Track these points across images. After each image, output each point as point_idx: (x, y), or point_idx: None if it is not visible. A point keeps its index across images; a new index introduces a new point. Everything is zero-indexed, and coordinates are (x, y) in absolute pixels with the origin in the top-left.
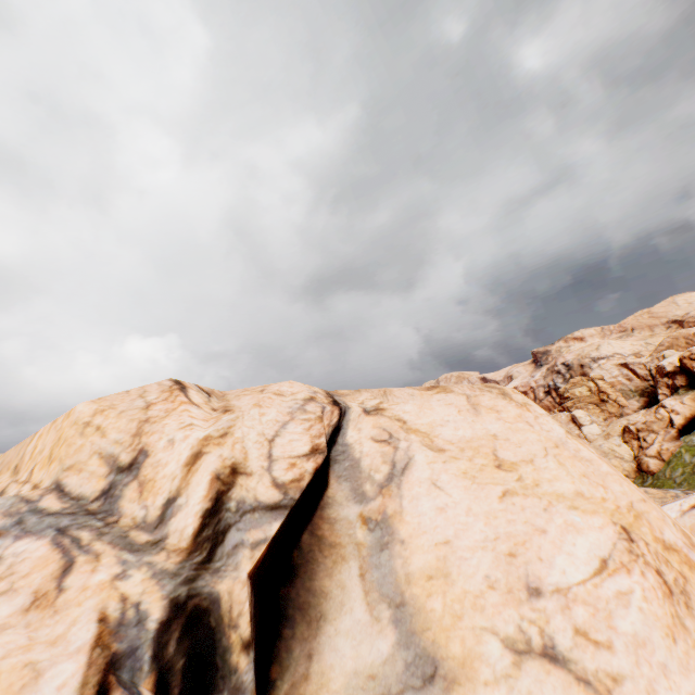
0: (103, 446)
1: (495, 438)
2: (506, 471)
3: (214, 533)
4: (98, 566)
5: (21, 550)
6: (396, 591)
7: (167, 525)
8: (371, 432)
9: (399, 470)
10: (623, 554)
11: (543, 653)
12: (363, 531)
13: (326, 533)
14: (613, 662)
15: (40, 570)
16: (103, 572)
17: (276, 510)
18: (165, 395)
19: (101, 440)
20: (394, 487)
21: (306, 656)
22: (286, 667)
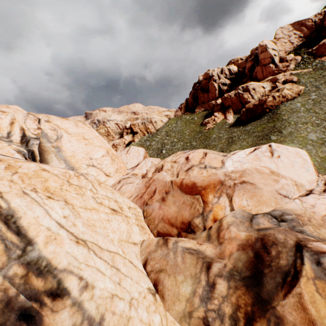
0: None
1: (83, 133)
2: (86, 140)
3: (26, 141)
4: (2, 143)
5: None
6: (64, 158)
7: (11, 138)
8: (49, 127)
9: (60, 137)
10: (107, 154)
11: (92, 166)
12: (53, 149)
13: (44, 148)
14: (102, 166)
15: None
16: (5, 144)
17: (37, 139)
18: None
19: None
20: (59, 141)
21: None
22: None
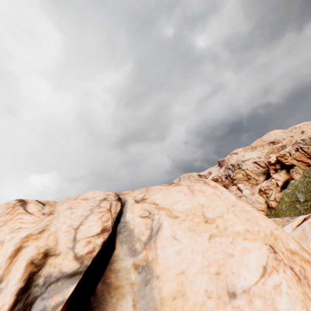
0: None
1: (203, 206)
2: (210, 224)
3: (24, 306)
4: None
5: None
6: None
7: None
8: (139, 212)
9: (154, 232)
10: (273, 261)
11: None
12: (135, 274)
13: (113, 280)
14: None
15: None
16: None
17: (74, 277)
18: (8, 210)
19: None
20: (152, 242)
21: None
22: None
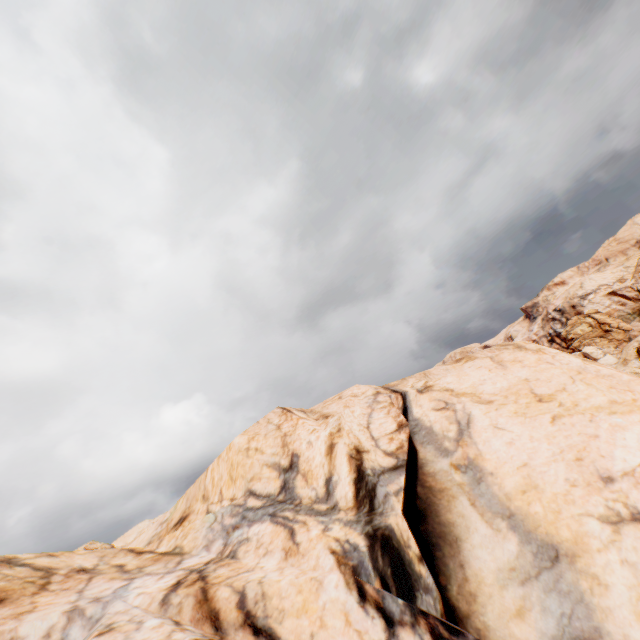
0: (266, 459)
1: (527, 381)
2: (547, 402)
3: (367, 492)
4: (308, 527)
5: (256, 531)
6: (503, 507)
7: (333, 495)
8: (430, 405)
9: (464, 425)
10: None
11: (632, 518)
12: (458, 475)
13: (432, 484)
14: None
15: (277, 538)
16: (314, 530)
17: (397, 470)
18: (283, 418)
19: (262, 456)
20: (466, 438)
21: (459, 566)
22: (448, 576)
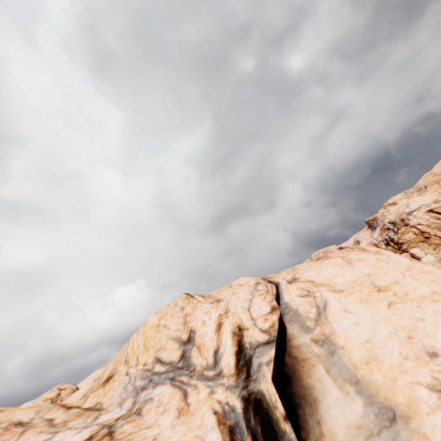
0: (171, 334)
1: (369, 275)
2: (384, 292)
3: (245, 362)
4: (198, 390)
5: (159, 392)
6: (351, 375)
7: (219, 364)
8: (297, 292)
9: (322, 309)
10: None
11: None
12: (317, 347)
13: (297, 354)
14: None
15: (173, 398)
16: (203, 392)
17: (269, 344)
18: (186, 301)
19: (168, 331)
20: (323, 318)
21: (316, 423)
22: (308, 431)
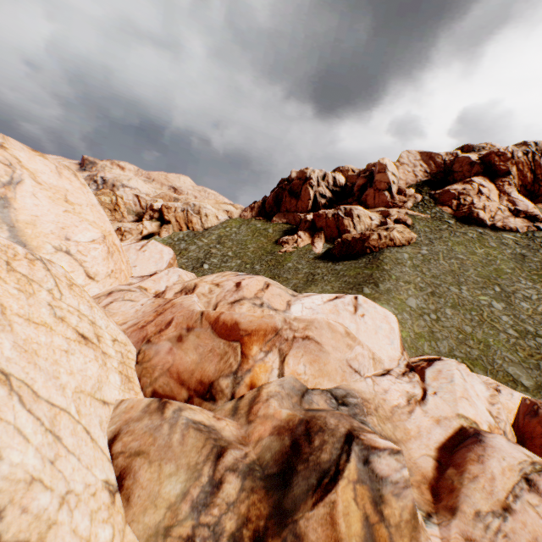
0: None
1: (68, 191)
2: (70, 204)
3: None
4: None
5: None
6: (12, 223)
7: None
8: None
9: (16, 182)
10: (101, 241)
11: (66, 252)
12: None
13: None
14: (86, 259)
15: None
16: None
17: None
18: None
19: None
20: (13, 188)
21: None
22: None
